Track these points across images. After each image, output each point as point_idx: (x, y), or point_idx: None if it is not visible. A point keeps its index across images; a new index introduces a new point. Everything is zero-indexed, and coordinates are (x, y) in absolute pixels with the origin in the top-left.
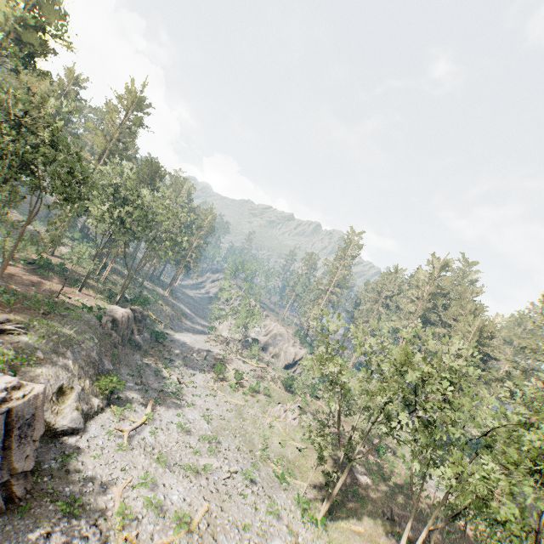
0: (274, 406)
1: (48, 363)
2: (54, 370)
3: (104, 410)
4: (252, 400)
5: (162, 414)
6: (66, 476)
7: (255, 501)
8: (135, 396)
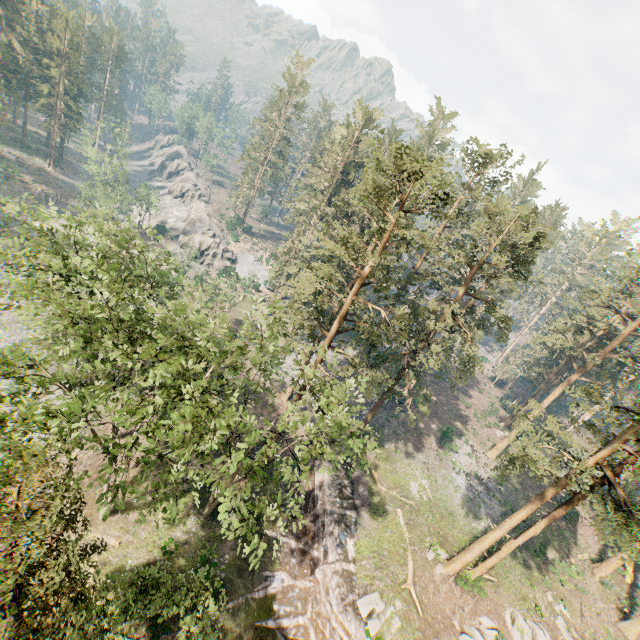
0: None
1: None
2: None
3: None
4: None
5: None
6: None
7: (0, 381)
8: None
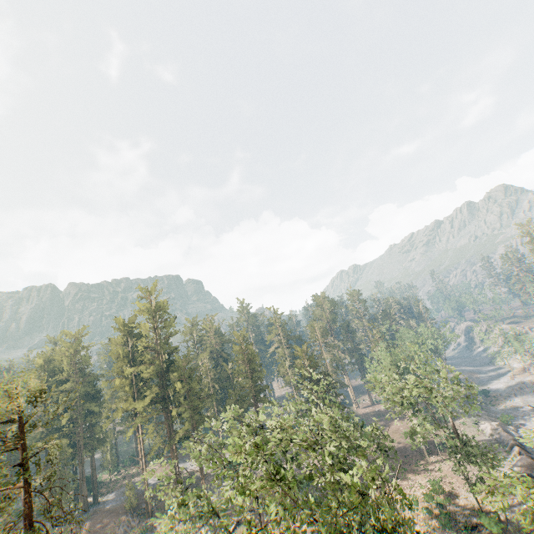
0: None
1: (479, 420)
2: (484, 421)
3: (517, 430)
4: None
5: None
6: None
7: None
8: (520, 421)
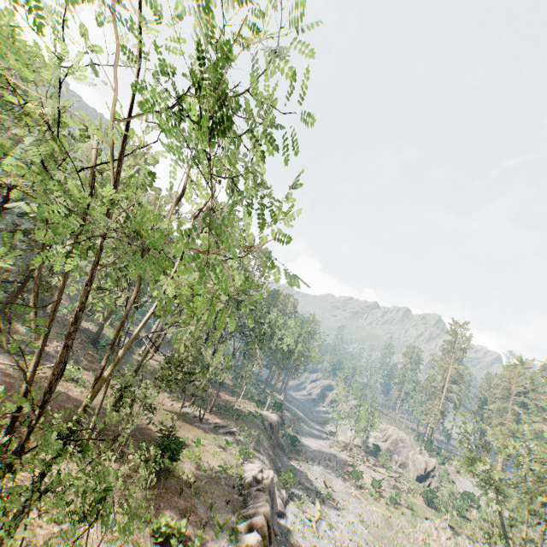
0: (421, 521)
1: (256, 457)
2: (261, 463)
3: (289, 502)
4: (396, 512)
5: (328, 512)
6: (292, 546)
7: None
8: (301, 494)
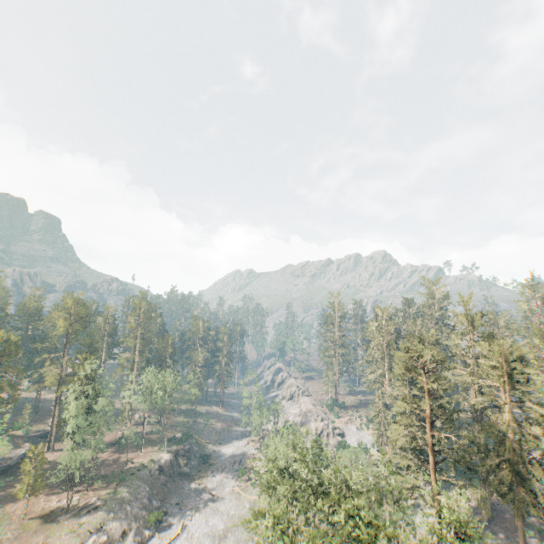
0: None
1: (116, 518)
2: (120, 521)
3: (154, 536)
4: None
5: (191, 527)
6: None
7: None
8: (176, 519)
